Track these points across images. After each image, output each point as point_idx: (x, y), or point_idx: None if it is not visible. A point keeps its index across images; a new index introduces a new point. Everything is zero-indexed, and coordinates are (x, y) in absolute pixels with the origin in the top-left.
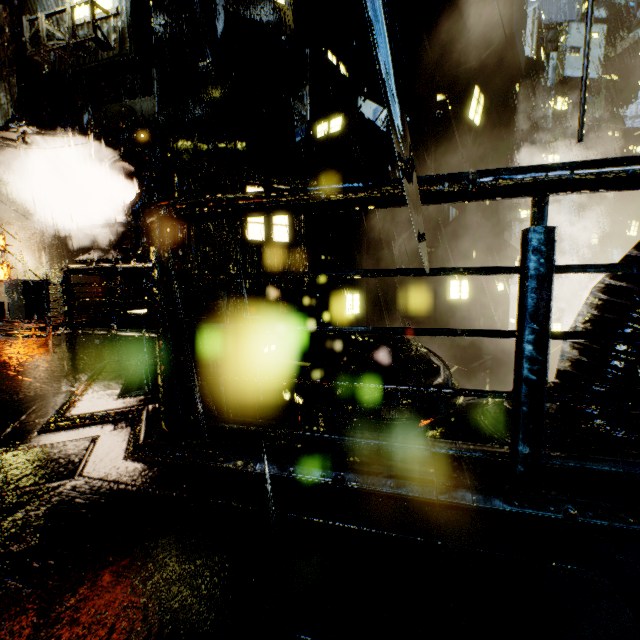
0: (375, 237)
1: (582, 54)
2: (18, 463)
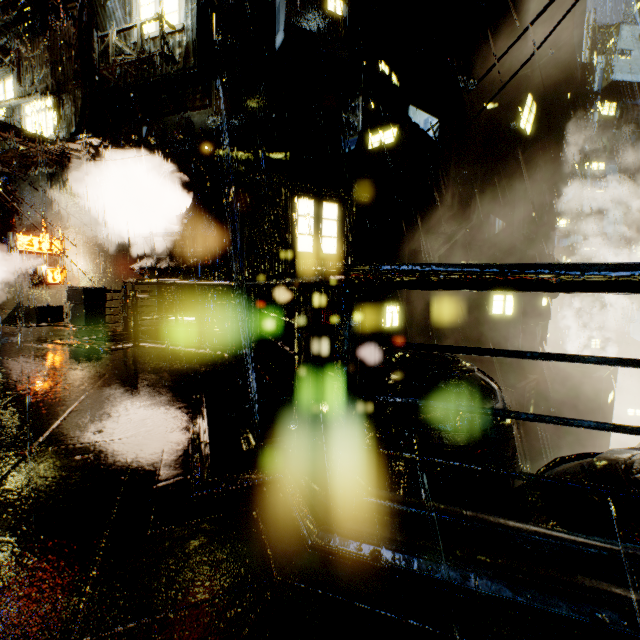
0: (417, 248)
1: (633, 57)
2: (195, 548)
